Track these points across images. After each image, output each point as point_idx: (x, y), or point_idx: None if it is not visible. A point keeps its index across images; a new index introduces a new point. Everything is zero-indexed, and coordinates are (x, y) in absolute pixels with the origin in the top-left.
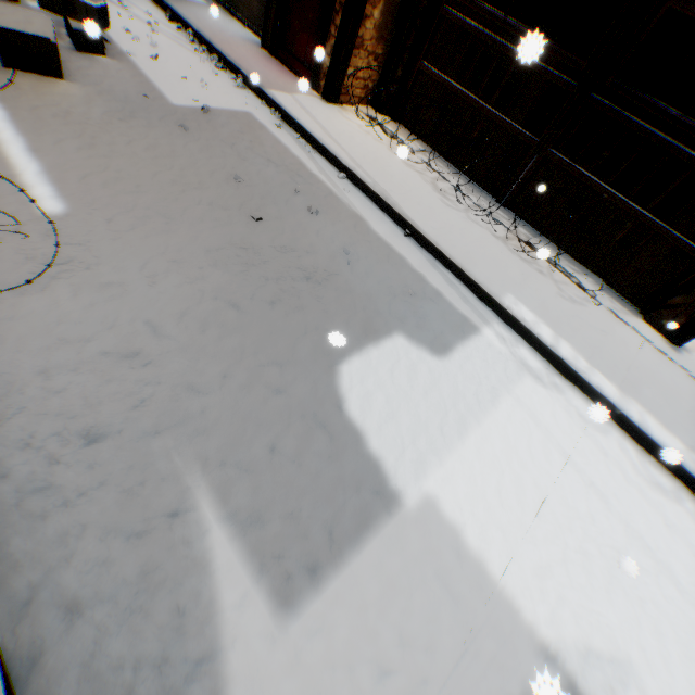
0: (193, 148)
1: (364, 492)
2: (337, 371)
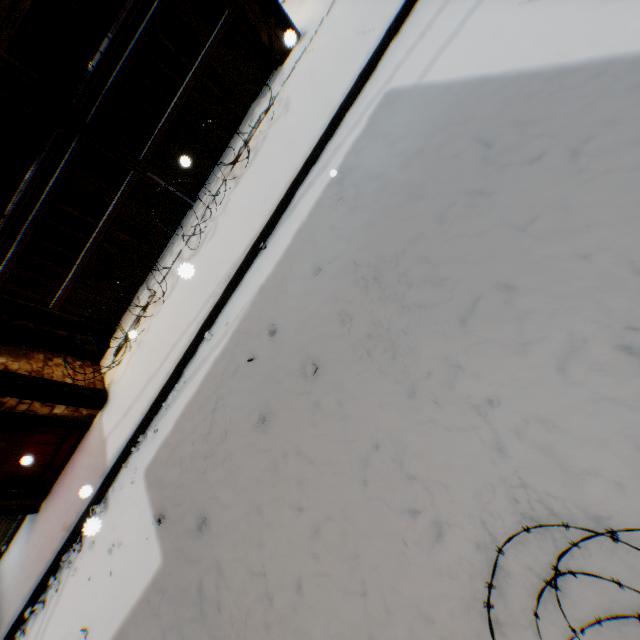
0: (230, 496)
1: (636, 82)
2: (493, 186)
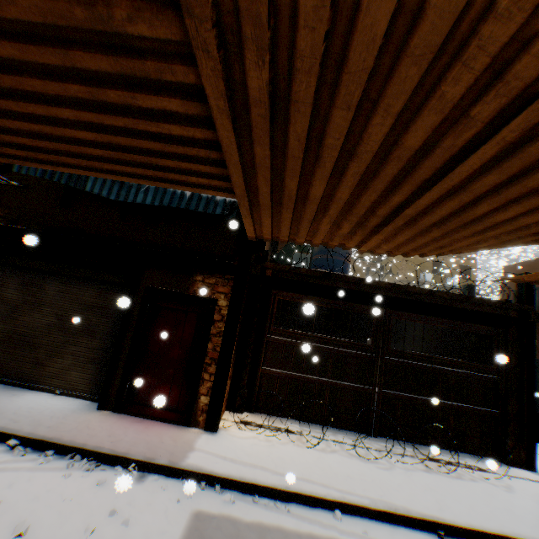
0: None
1: None
2: None
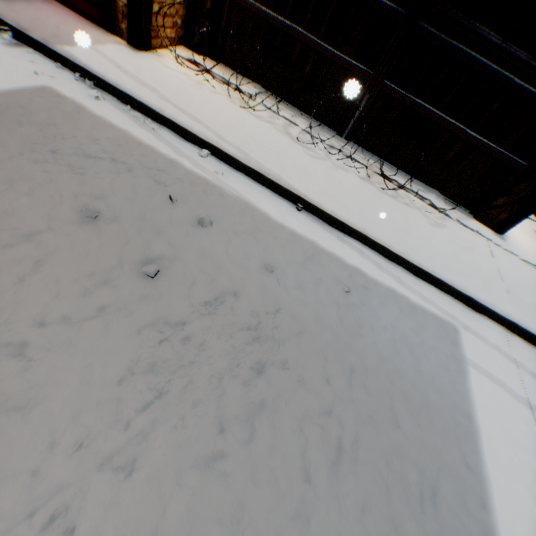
0: None
1: None
2: (364, 474)
